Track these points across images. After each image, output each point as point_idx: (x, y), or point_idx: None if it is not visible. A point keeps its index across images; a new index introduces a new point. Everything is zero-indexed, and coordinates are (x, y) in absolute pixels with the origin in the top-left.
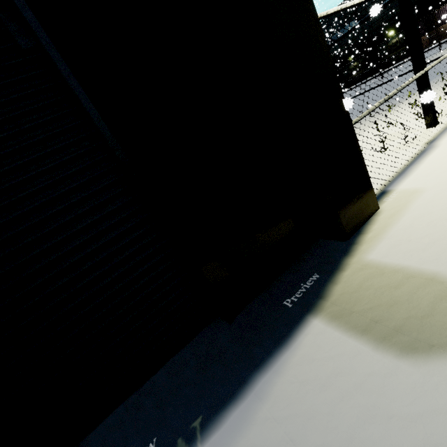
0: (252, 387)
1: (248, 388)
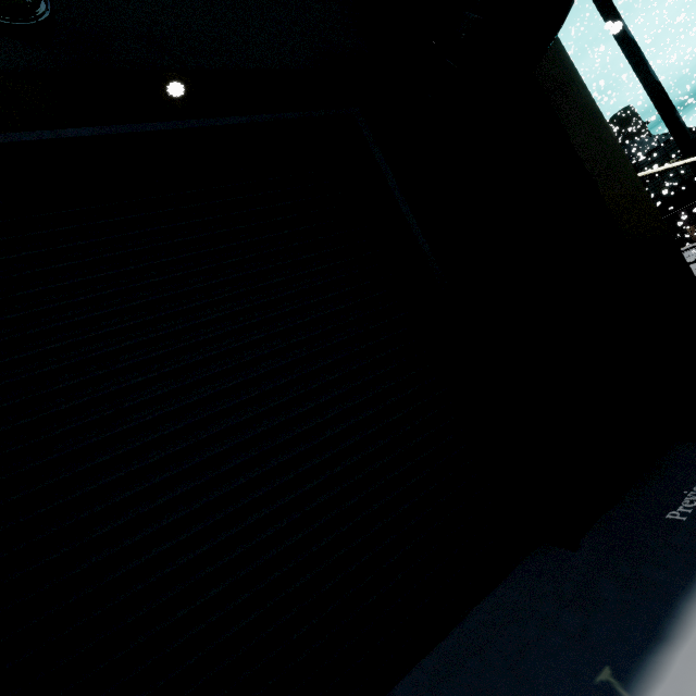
0: (690, 621)
1: (683, 622)
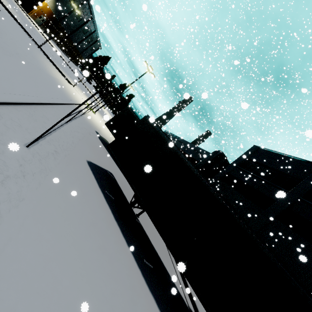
0: None
1: None
